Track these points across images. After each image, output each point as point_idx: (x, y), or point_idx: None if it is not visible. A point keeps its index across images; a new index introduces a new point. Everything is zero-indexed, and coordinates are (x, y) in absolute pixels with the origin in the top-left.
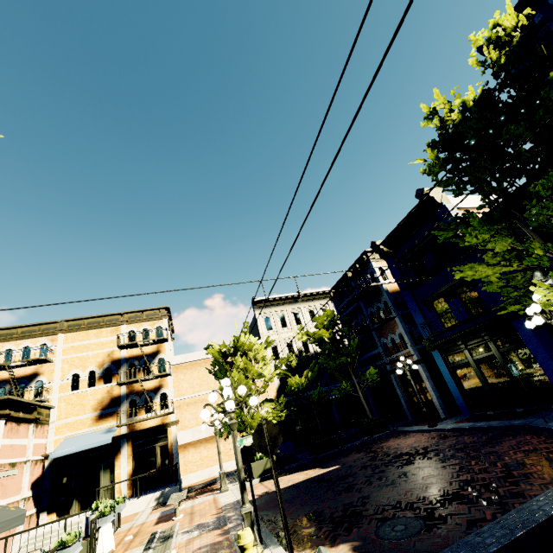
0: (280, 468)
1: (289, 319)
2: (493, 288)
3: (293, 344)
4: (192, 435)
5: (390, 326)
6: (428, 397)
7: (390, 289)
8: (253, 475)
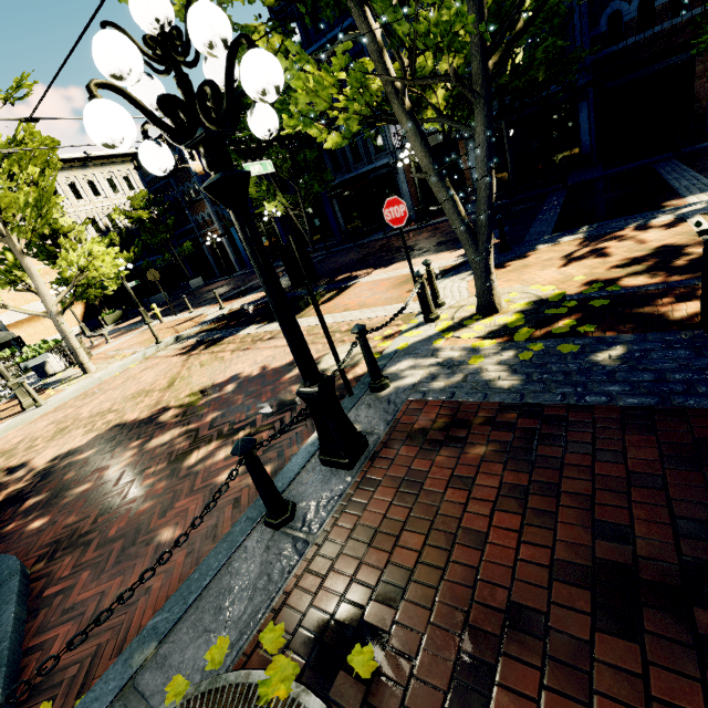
0: (128, 317)
1: (83, 189)
2: (255, 197)
3: (97, 219)
4: (9, 318)
5: (201, 206)
6: (230, 259)
7: (198, 171)
8: (108, 324)
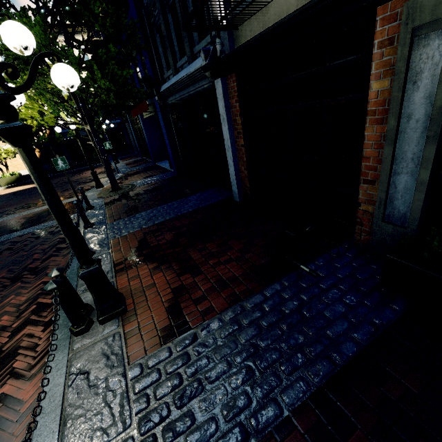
0: (22, 182)
1: None
2: None
3: None
4: None
5: None
6: None
7: None
8: (1, 185)
